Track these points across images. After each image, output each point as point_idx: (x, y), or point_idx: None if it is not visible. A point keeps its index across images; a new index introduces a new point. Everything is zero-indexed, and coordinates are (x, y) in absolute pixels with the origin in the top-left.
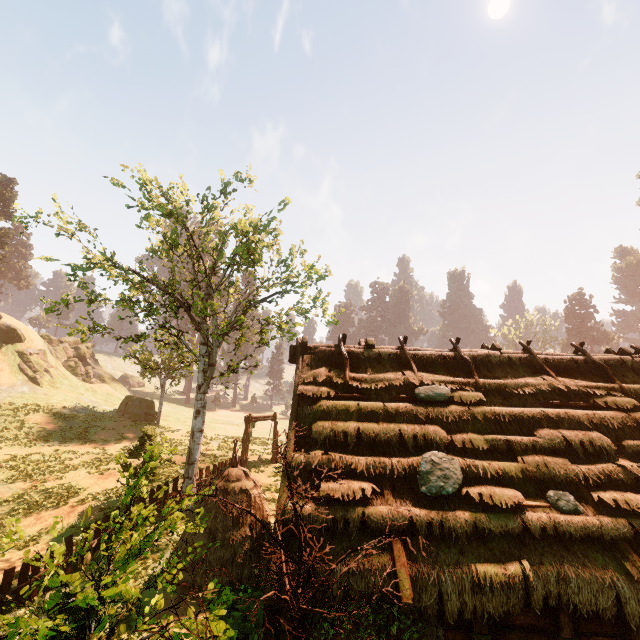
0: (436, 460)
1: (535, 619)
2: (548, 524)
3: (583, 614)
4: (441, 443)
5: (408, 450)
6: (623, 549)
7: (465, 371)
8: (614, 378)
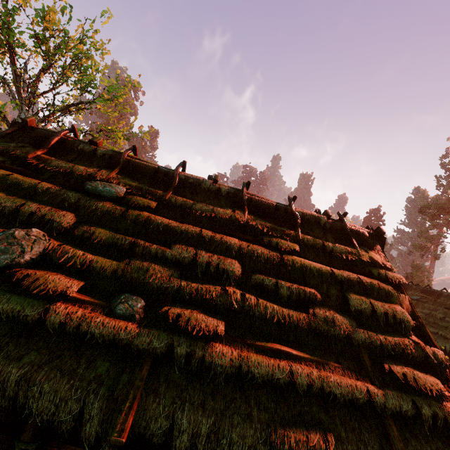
0: (18, 234)
1: (4, 415)
2: (74, 321)
3: (37, 422)
4: (57, 226)
5: (18, 224)
6: (139, 364)
7: (168, 187)
8: (298, 227)
